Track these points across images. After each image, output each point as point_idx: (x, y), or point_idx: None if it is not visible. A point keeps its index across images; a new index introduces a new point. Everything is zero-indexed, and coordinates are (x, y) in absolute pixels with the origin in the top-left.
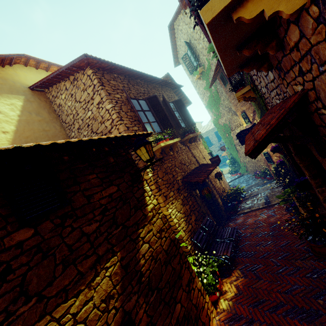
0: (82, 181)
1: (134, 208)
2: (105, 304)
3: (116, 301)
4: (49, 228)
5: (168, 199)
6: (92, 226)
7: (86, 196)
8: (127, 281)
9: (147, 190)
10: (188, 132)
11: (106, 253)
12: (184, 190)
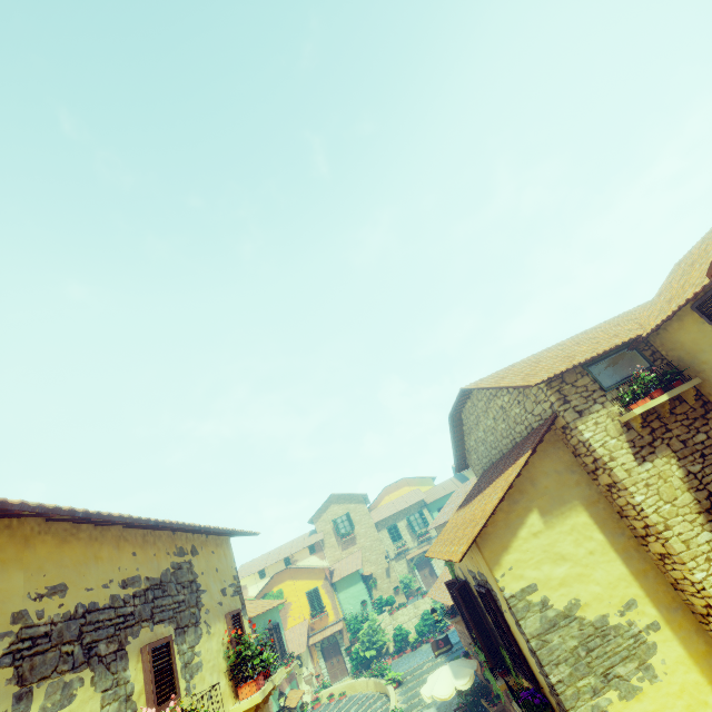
0: None
1: None
2: None
3: None
4: None
5: None
6: None
7: None
8: None
9: None
10: None
11: None
12: None
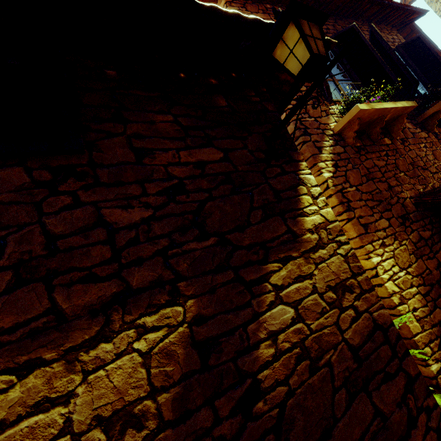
0: (134, 120)
1: (262, 208)
2: (104, 436)
3: (149, 440)
4: (15, 183)
5: (373, 233)
6: (131, 213)
7: (135, 149)
8: (201, 393)
9: (308, 183)
10: (439, 95)
11: (151, 289)
12: (422, 223)
